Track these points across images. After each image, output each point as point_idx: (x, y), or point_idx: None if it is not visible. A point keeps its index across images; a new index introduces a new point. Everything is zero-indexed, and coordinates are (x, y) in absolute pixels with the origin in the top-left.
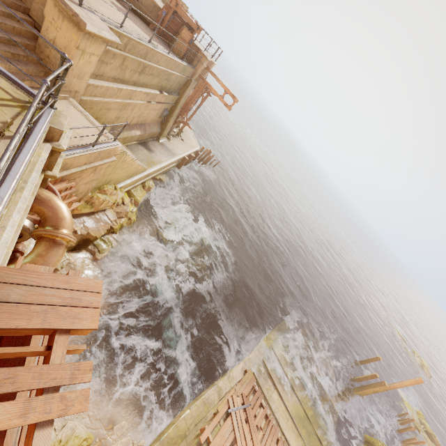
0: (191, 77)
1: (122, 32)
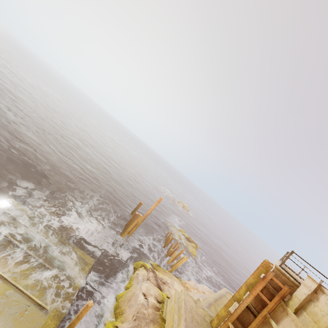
0: None
1: None
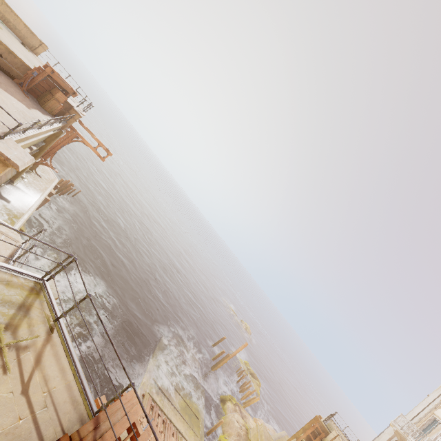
0: (62, 128)
1: (24, 136)
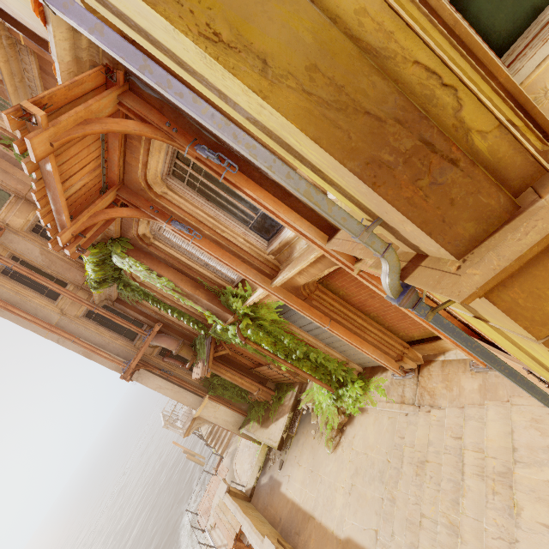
0: None
1: None
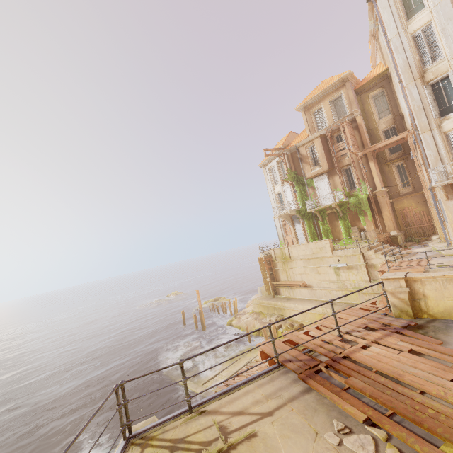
0: None
1: None
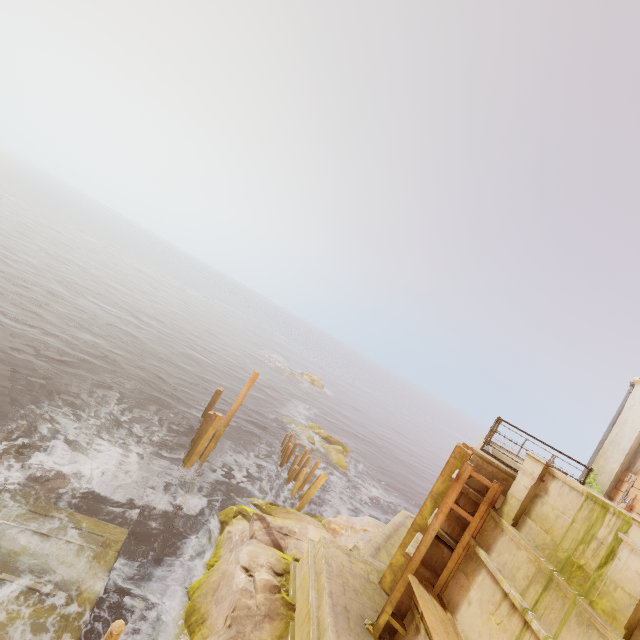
0: None
1: None
